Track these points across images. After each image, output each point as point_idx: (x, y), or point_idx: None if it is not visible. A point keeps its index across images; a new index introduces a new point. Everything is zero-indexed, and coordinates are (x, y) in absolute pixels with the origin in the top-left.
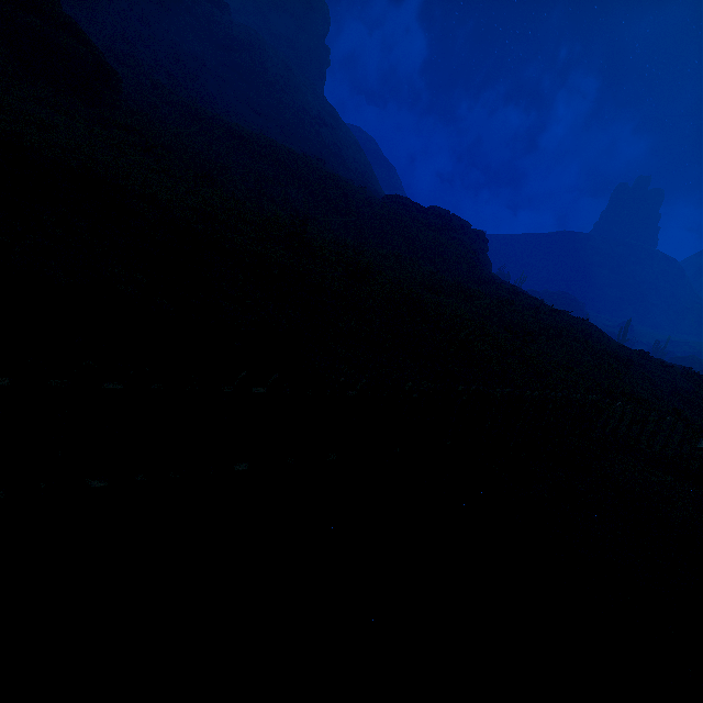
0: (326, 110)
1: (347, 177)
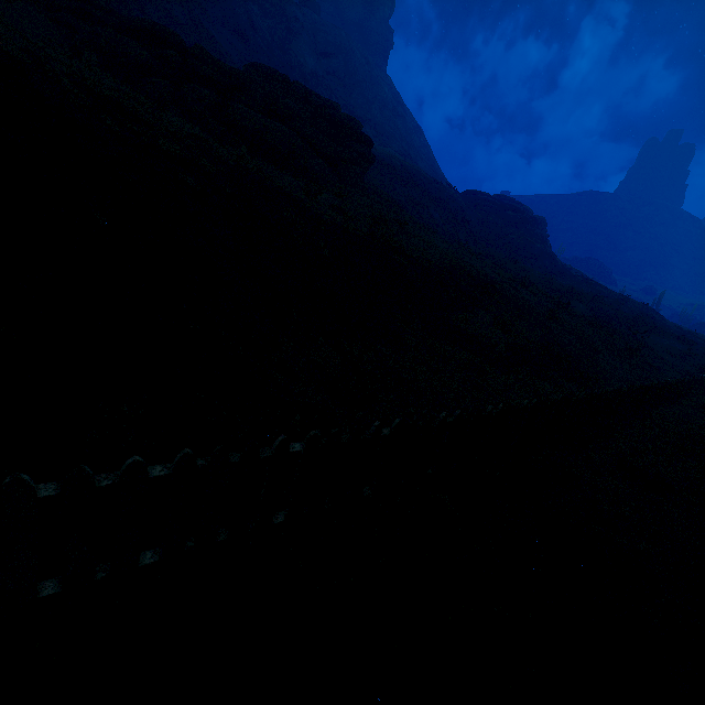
0: (396, 98)
1: (425, 169)
